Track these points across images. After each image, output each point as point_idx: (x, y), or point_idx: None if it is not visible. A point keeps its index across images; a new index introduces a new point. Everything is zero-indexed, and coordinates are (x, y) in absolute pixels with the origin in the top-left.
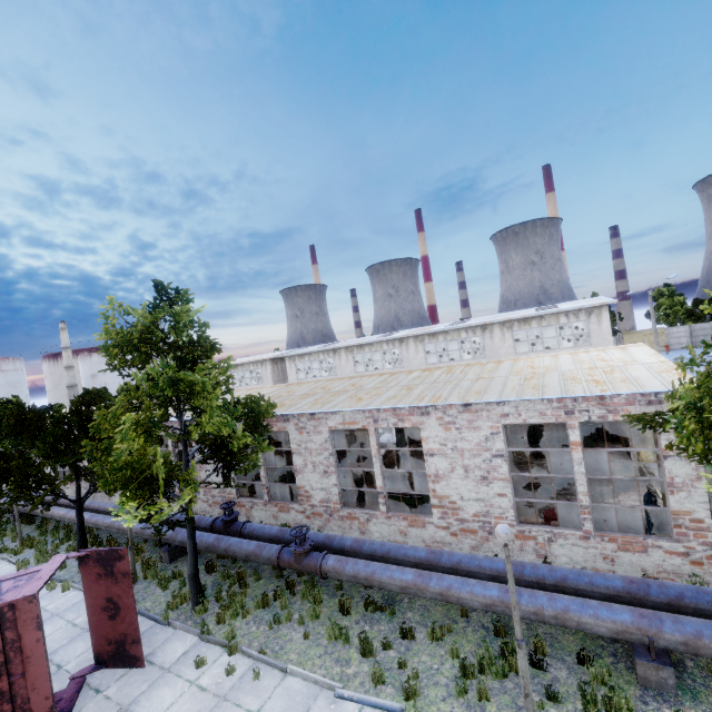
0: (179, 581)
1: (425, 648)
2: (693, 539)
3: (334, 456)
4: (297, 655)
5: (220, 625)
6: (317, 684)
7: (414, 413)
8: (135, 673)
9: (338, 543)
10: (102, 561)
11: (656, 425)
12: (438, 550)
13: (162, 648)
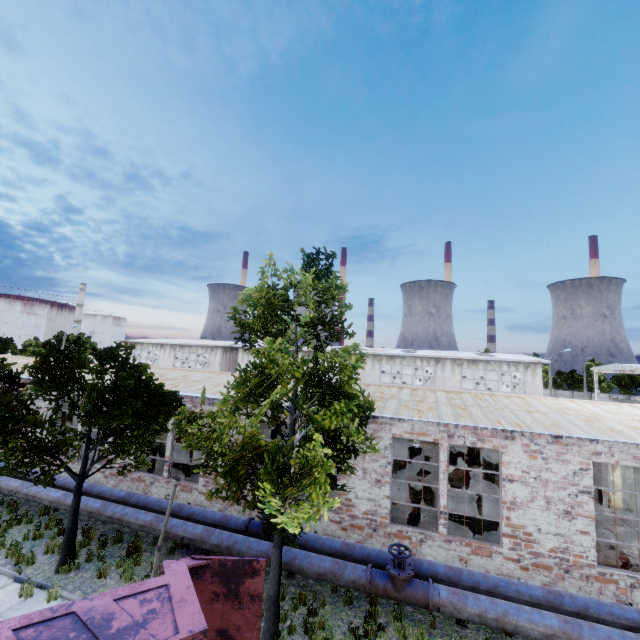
0: None
1: None
2: None
3: (390, 465)
4: None
5: None
6: None
7: (497, 435)
8: None
9: (428, 568)
10: (226, 575)
11: None
12: (554, 589)
13: None
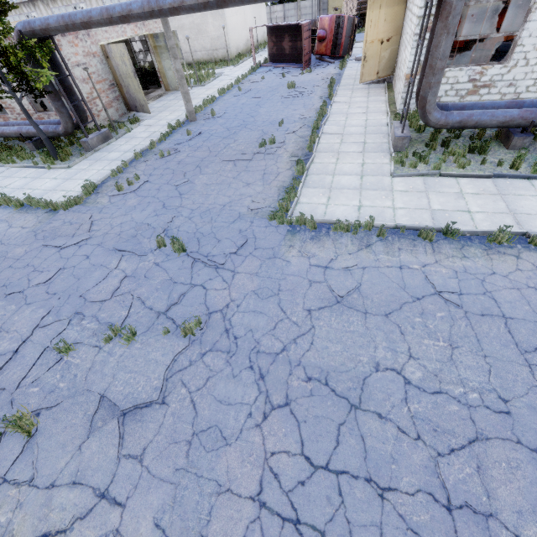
0: None
1: None
2: None
3: None
4: None
5: None
6: None
7: None
8: None
9: None
10: None
11: None
12: None
13: None
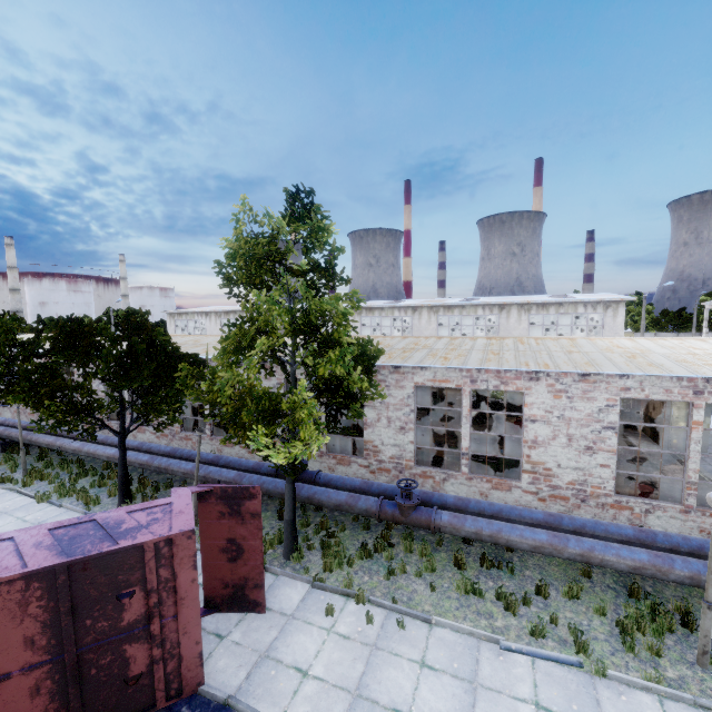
0: None
1: (563, 604)
2: None
3: (414, 413)
4: (432, 607)
5: (326, 574)
6: (472, 636)
7: (521, 377)
8: (254, 619)
9: (439, 499)
10: (228, 498)
11: None
12: (556, 513)
13: (272, 593)
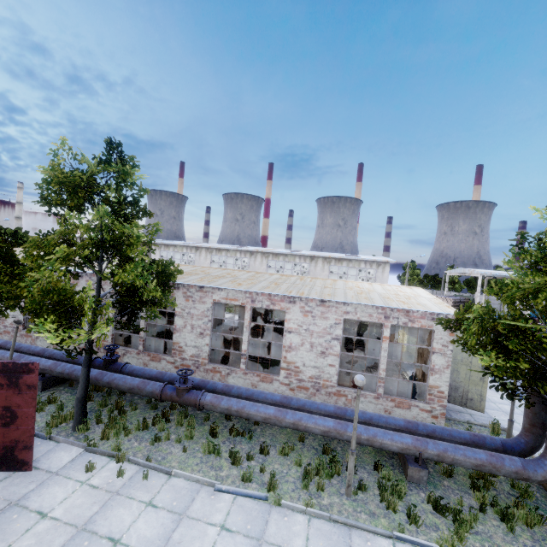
0: (57, 405)
1: (276, 460)
2: (436, 402)
3: (211, 323)
4: (178, 463)
5: (103, 441)
6: (198, 483)
7: (284, 300)
8: (19, 476)
9: (212, 386)
10: (8, 372)
11: (454, 327)
12: (289, 396)
13: (47, 456)
